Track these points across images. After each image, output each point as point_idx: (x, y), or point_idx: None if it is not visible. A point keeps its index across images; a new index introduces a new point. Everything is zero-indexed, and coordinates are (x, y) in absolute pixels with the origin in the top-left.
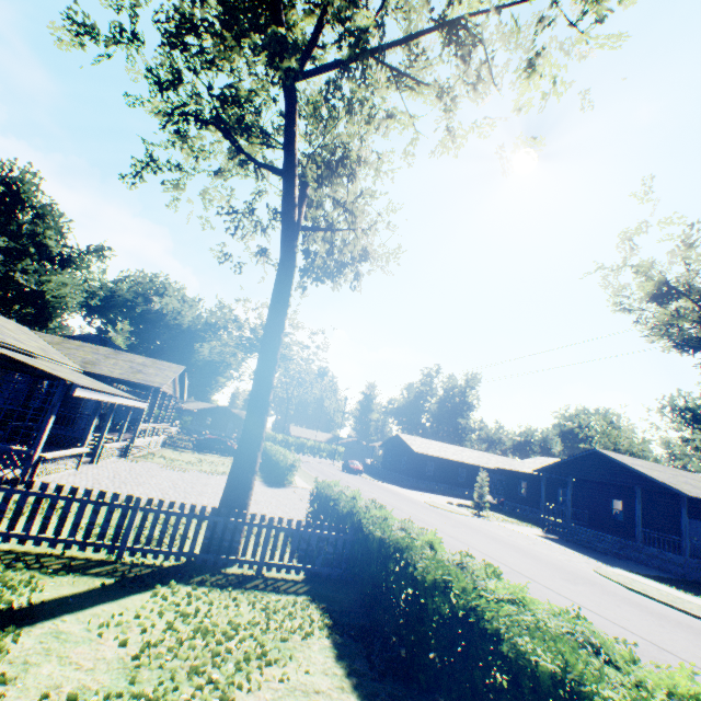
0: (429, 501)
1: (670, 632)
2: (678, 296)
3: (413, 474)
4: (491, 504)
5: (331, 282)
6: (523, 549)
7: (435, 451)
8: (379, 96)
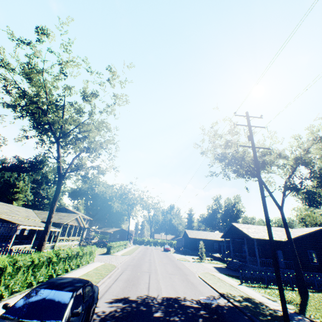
0: (181, 257)
1: (170, 282)
2: (223, 159)
3: (191, 248)
4: (216, 257)
5: (86, 182)
6: (180, 268)
7: (200, 236)
8: (90, 132)
